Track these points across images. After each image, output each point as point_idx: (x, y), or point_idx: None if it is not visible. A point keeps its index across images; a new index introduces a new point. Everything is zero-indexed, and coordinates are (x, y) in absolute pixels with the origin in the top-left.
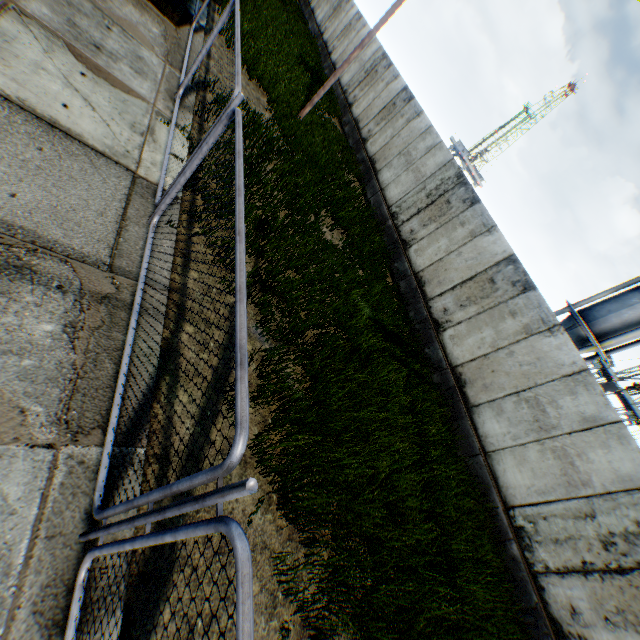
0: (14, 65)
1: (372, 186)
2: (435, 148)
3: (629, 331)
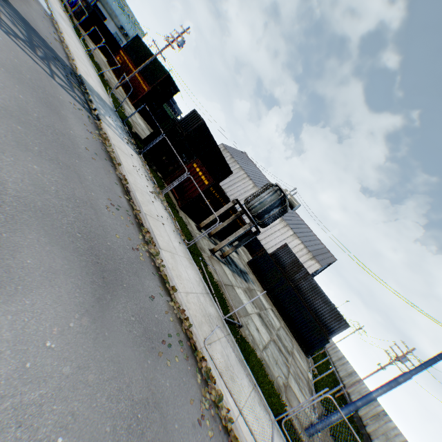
0: (296, 353)
1: None
2: (398, 433)
3: None
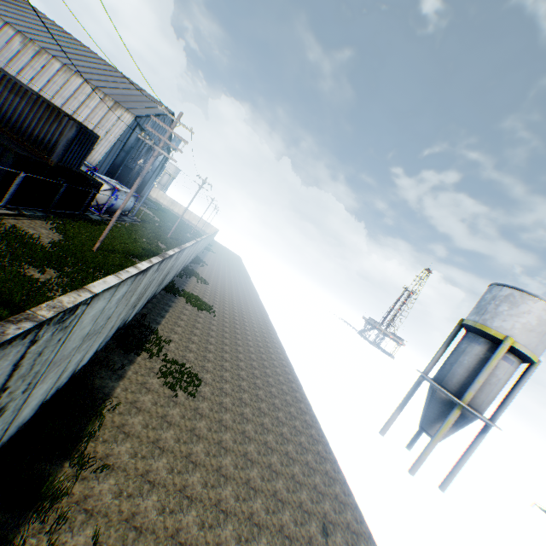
0: None
1: None
2: None
3: (476, 375)
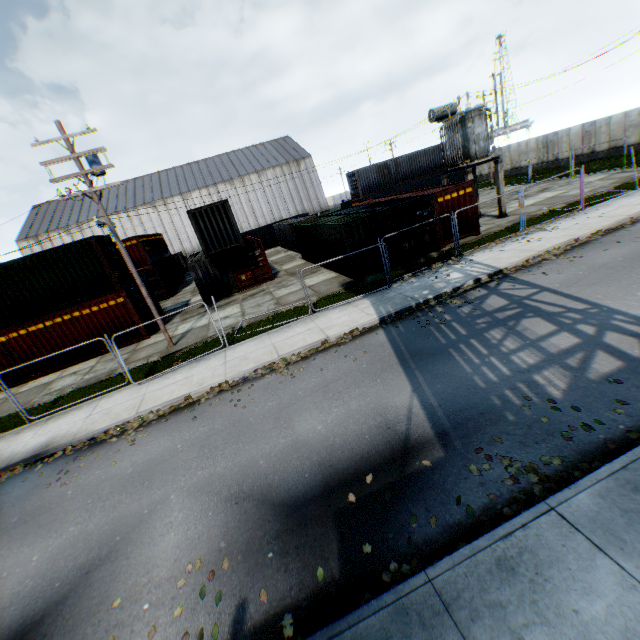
0: None
1: (523, 170)
2: (527, 143)
3: None
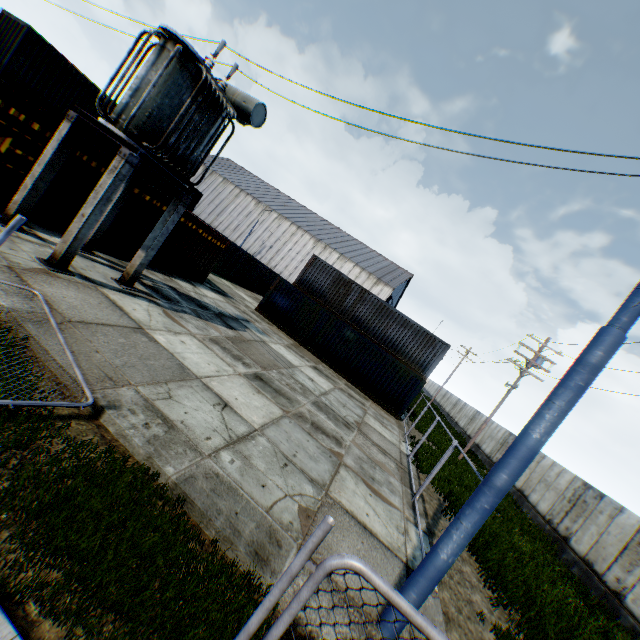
0: (371, 422)
1: (525, 506)
2: (561, 472)
3: None
